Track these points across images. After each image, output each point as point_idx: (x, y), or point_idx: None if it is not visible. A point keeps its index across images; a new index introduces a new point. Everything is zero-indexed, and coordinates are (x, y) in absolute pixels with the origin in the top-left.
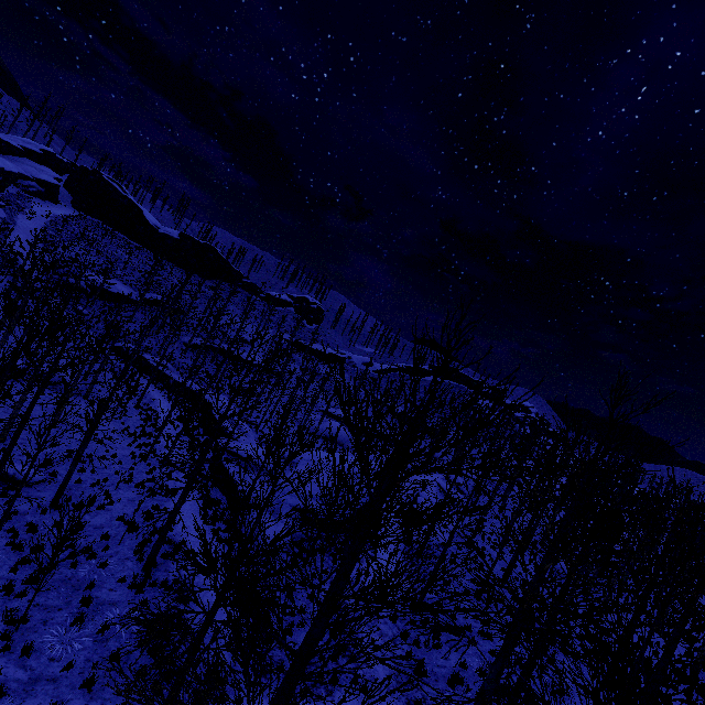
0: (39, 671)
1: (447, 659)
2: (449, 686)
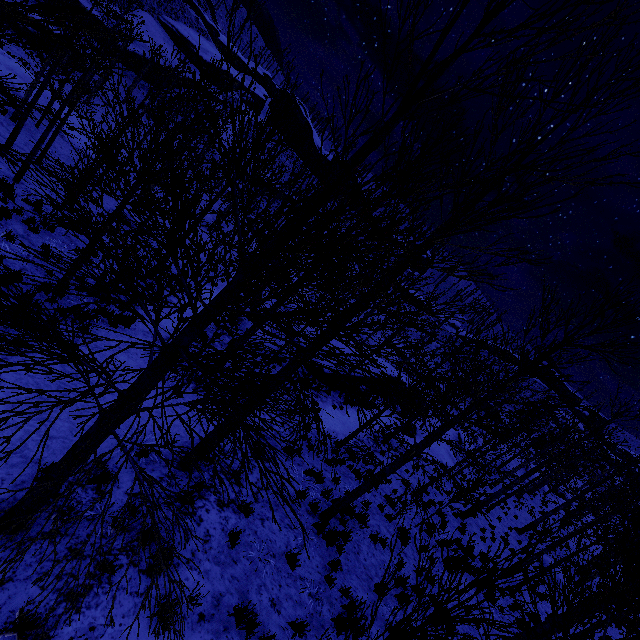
0: (31, 239)
1: (327, 471)
2: (306, 473)
